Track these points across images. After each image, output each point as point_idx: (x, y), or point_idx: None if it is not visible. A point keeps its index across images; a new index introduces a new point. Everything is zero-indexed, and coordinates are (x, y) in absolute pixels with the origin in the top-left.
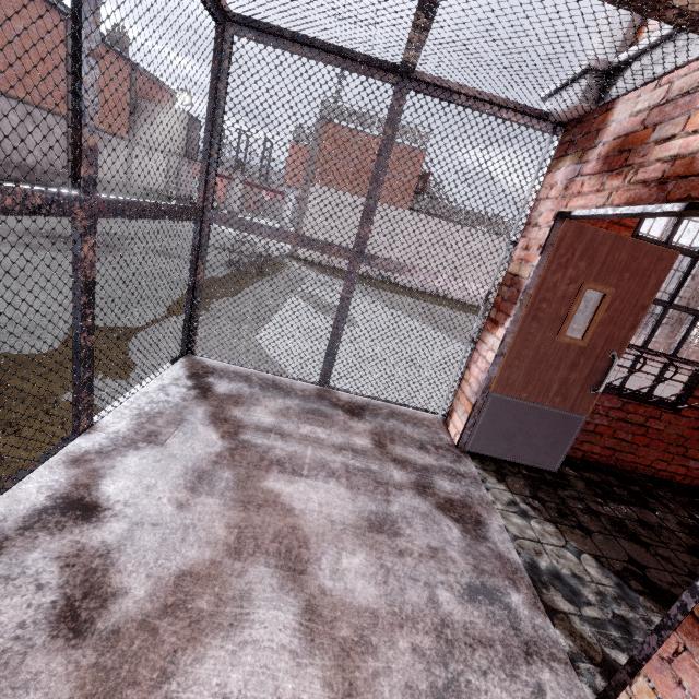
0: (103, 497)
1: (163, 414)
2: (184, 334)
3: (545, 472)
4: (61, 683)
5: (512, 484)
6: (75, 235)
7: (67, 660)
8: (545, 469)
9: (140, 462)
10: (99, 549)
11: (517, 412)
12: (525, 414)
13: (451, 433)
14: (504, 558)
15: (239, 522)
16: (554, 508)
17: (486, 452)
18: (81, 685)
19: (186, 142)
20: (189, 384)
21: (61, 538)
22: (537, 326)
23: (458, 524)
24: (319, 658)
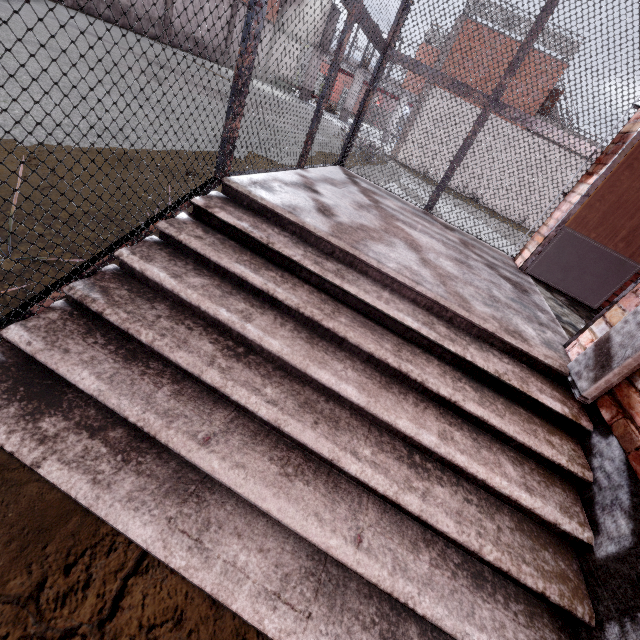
0: (319, 191)
1: (335, 180)
2: (343, 148)
3: (585, 306)
4: (326, 222)
5: (556, 296)
6: (345, 27)
7: (325, 219)
8: (586, 304)
9: (331, 189)
10: (325, 203)
11: (581, 248)
12: (588, 252)
13: (517, 263)
14: (538, 305)
15: (385, 226)
16: (584, 315)
17: (542, 278)
18: (333, 226)
19: (323, 32)
20: (345, 176)
21: (308, 193)
22: (629, 174)
23: (511, 285)
24: (429, 270)
